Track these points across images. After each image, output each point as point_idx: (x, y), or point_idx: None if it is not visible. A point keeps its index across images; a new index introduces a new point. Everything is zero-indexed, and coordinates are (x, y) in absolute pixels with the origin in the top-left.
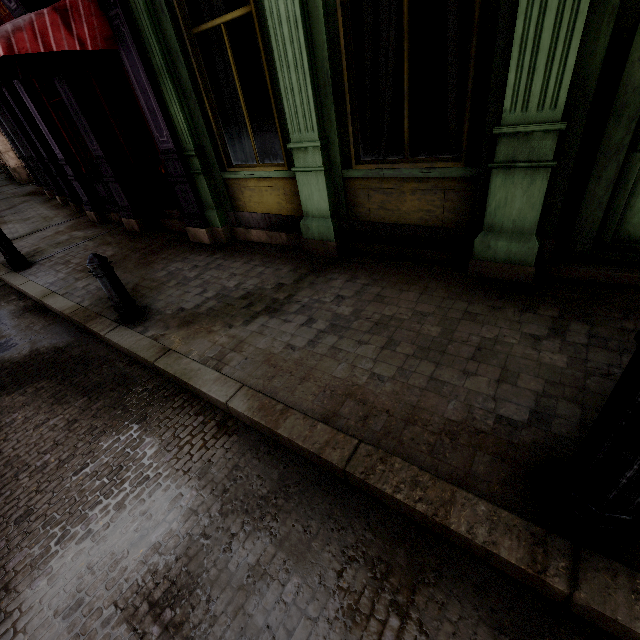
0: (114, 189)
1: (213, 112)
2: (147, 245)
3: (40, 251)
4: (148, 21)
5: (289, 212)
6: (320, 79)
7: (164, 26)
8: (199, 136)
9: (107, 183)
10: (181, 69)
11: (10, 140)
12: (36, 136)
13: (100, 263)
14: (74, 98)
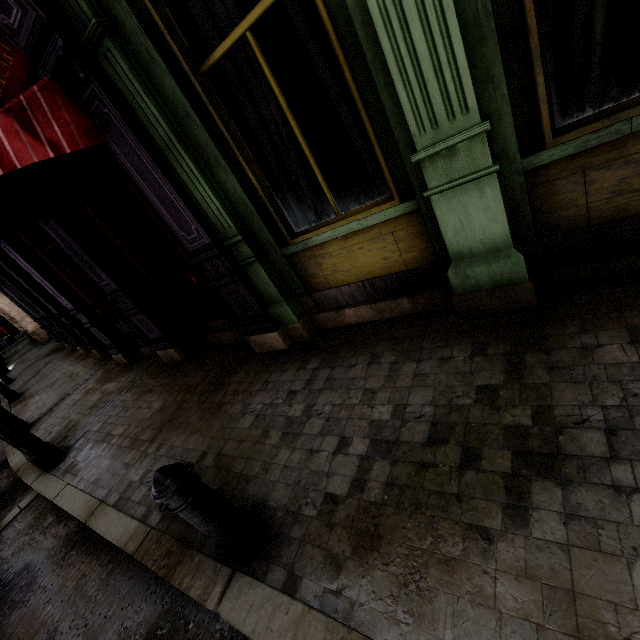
0: (139, 321)
1: (253, 172)
2: (200, 377)
3: (72, 427)
4: (136, 82)
5: (407, 265)
6: (464, 14)
7: (159, 82)
8: (239, 213)
9: (128, 317)
10: (196, 131)
11: (21, 308)
12: (41, 295)
13: (176, 485)
14: (67, 234)
